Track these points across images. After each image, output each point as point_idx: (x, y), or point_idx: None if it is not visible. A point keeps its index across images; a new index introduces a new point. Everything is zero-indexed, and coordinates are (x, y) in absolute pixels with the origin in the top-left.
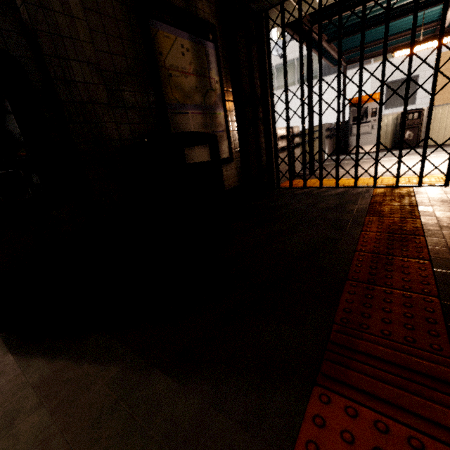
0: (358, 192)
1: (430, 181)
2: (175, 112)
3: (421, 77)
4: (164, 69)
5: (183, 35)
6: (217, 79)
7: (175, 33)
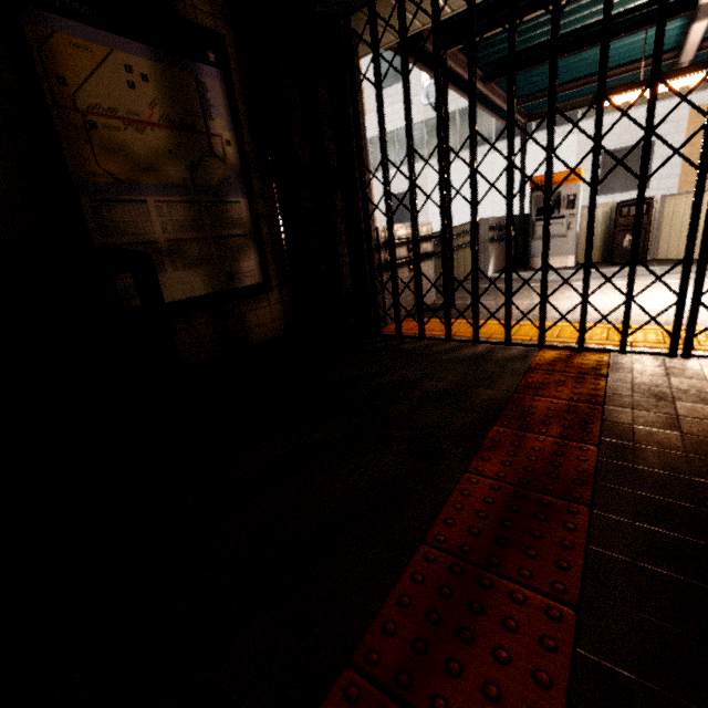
0: (509, 356)
1: (646, 339)
2: (107, 200)
3: (658, 146)
4: (72, 112)
5: (133, 48)
6: (230, 136)
7: (108, 42)
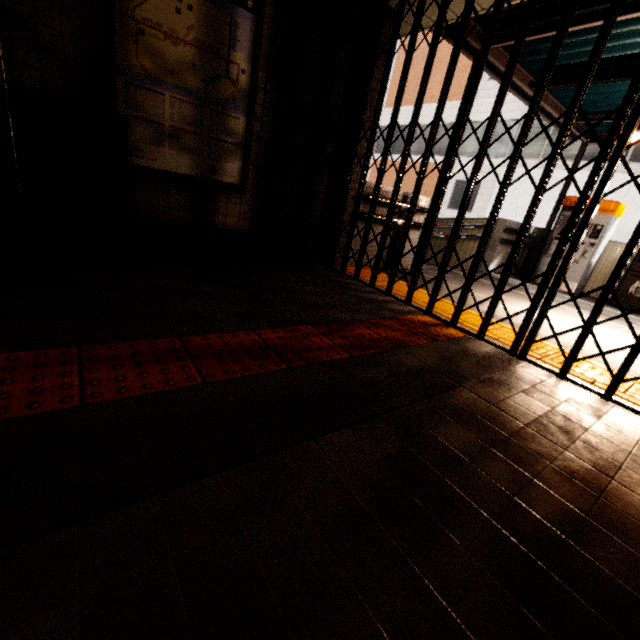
0: (394, 308)
1: None
2: (136, 85)
3: None
4: (130, 19)
5: None
6: (247, 67)
7: None
